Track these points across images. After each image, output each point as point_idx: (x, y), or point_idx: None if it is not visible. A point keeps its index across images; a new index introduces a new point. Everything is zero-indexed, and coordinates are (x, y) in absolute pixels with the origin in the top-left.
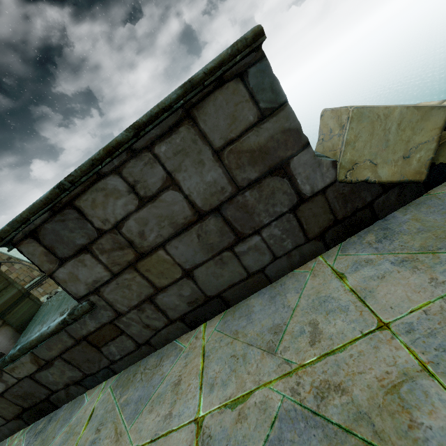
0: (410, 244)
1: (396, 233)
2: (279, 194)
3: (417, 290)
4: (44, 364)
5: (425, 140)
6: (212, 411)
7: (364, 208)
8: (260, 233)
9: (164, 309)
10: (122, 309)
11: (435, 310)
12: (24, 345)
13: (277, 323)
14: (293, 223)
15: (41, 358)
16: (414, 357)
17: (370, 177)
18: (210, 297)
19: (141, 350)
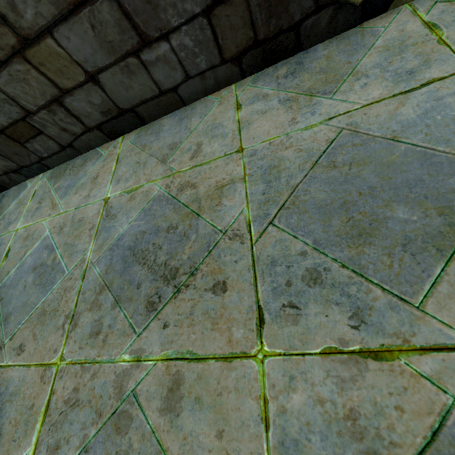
0: (303, 85)
1: (303, 70)
2: None
3: (277, 127)
4: None
5: None
6: (115, 195)
7: (289, 29)
8: (169, 40)
9: (77, 115)
10: (29, 107)
11: (276, 143)
12: None
13: (175, 141)
14: (207, 33)
15: None
16: (244, 171)
17: None
18: (123, 110)
19: (66, 151)
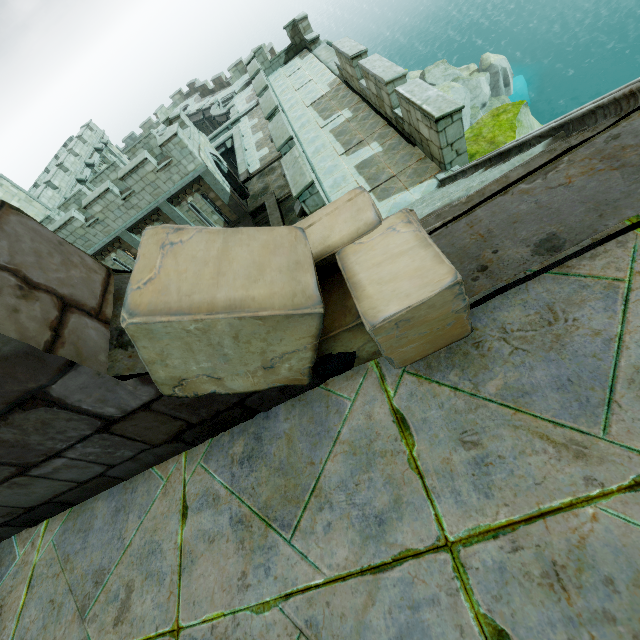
0: (259, 491)
1: (261, 457)
2: (61, 422)
3: (224, 587)
4: None
5: (293, 349)
6: None
7: (230, 408)
8: (64, 456)
9: None
10: None
11: (220, 631)
12: None
13: (103, 565)
14: (116, 439)
15: None
16: None
17: (217, 390)
18: (32, 506)
19: None
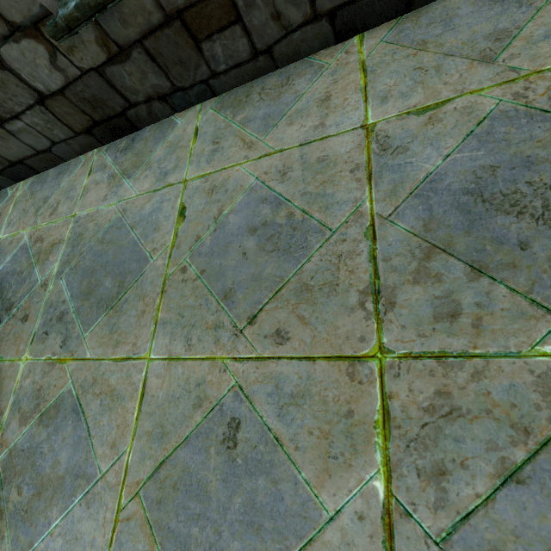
0: None
1: None
2: None
3: None
4: (116, 54)
5: None
6: (387, 119)
7: None
8: None
9: None
10: None
11: None
12: (84, 1)
13: (502, 27)
14: None
15: (112, 39)
16: None
17: None
18: None
19: (255, 63)
